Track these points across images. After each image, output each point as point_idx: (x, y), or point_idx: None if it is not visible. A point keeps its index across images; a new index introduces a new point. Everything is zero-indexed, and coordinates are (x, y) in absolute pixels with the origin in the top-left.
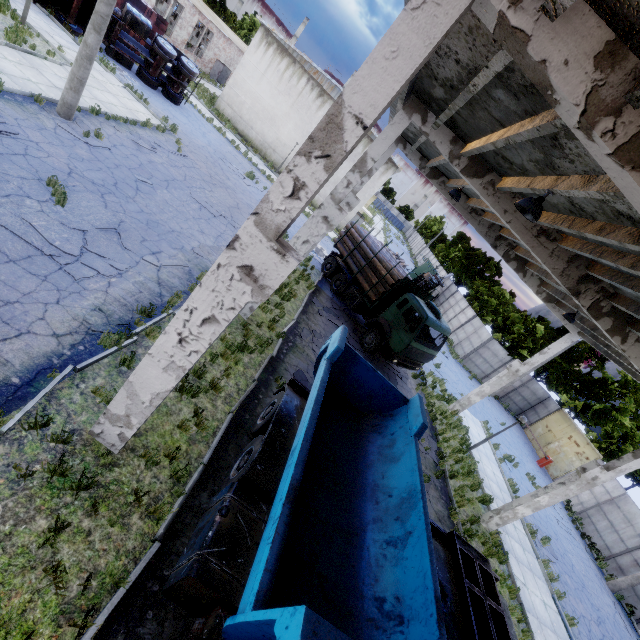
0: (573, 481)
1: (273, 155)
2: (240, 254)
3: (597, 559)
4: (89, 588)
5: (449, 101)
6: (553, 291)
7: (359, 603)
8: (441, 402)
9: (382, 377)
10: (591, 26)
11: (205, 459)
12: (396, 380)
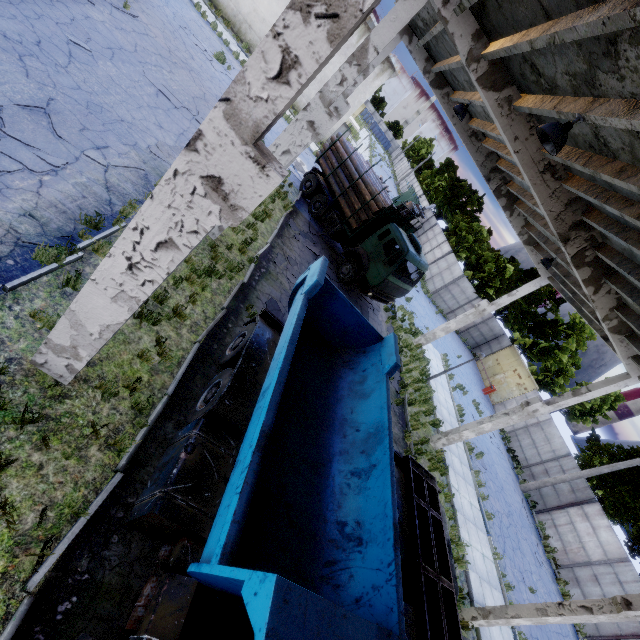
0: (516, 412)
1: (249, 33)
2: (204, 159)
3: (516, 468)
4: (46, 519)
5: None
6: (536, 234)
7: (322, 526)
8: (408, 335)
9: (359, 314)
10: None
11: (169, 390)
12: (368, 313)
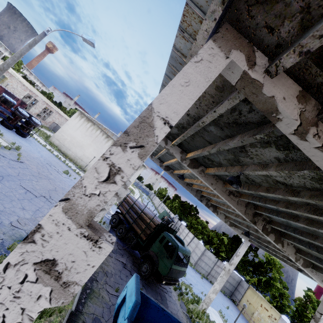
0: None
1: (81, 162)
2: (40, 247)
3: None
4: None
5: (180, 134)
6: (233, 220)
7: None
8: (194, 304)
9: (169, 314)
10: (290, 83)
11: None
12: (165, 297)
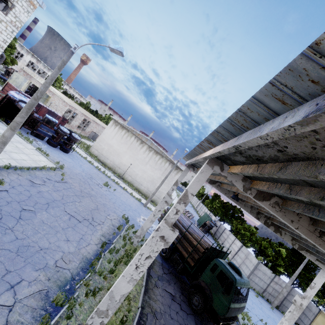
0: None
1: (119, 170)
2: None
3: None
4: None
5: (248, 163)
6: (305, 245)
7: None
8: None
9: None
10: None
11: None
12: None
